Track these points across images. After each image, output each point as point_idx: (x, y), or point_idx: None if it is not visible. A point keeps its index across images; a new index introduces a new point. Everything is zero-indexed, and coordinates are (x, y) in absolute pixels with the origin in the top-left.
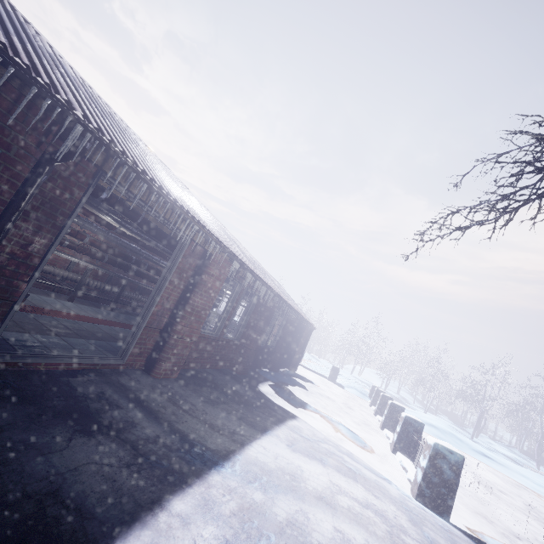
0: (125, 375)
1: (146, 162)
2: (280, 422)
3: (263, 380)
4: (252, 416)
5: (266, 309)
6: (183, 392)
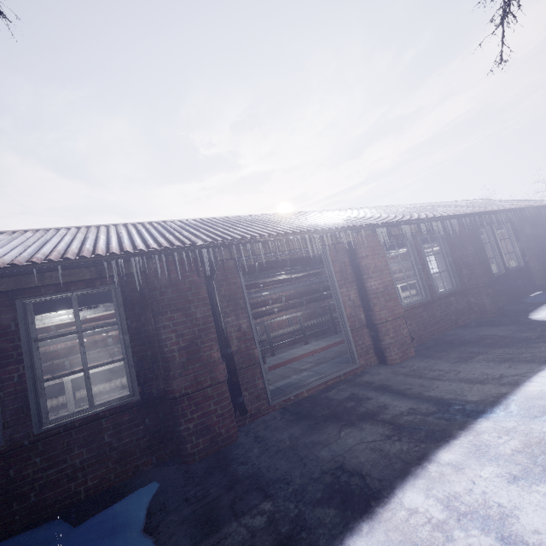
0: (365, 374)
1: (255, 228)
2: None
3: (536, 306)
4: (525, 351)
5: (463, 238)
6: (425, 364)
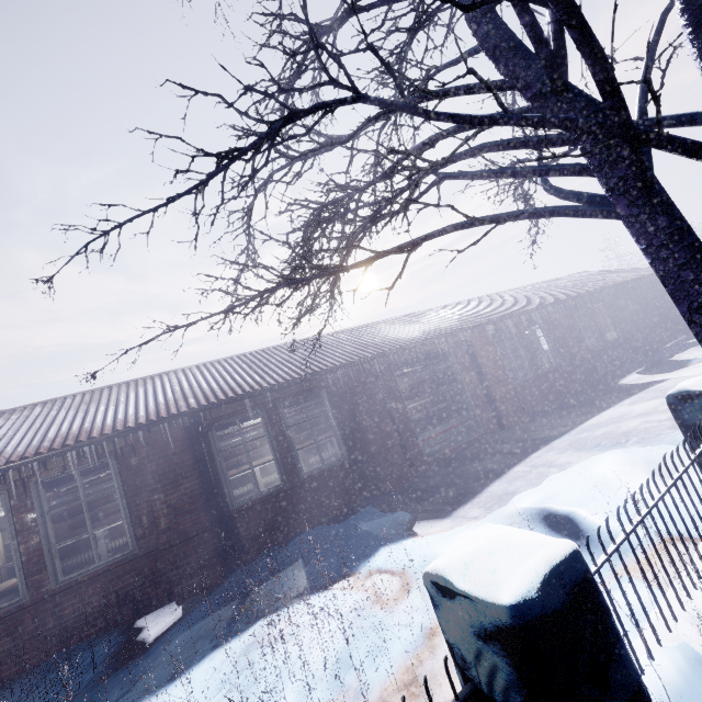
0: (490, 437)
1: (395, 337)
2: (634, 394)
3: (628, 373)
4: (599, 406)
5: (560, 322)
6: (533, 425)
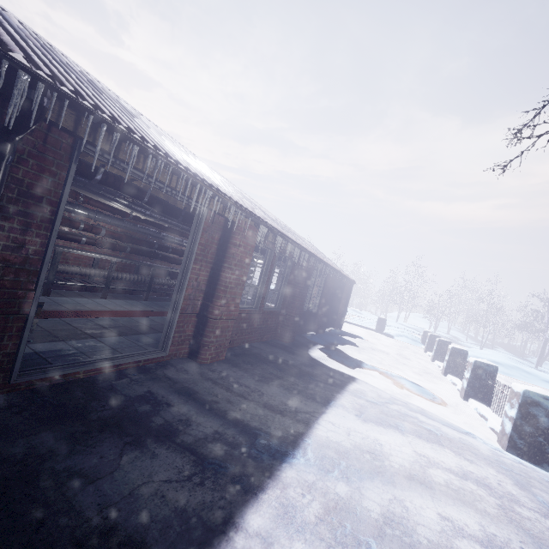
0: (170, 367)
1: (134, 122)
2: (341, 388)
3: (312, 344)
4: (310, 387)
5: (303, 272)
6: (233, 374)
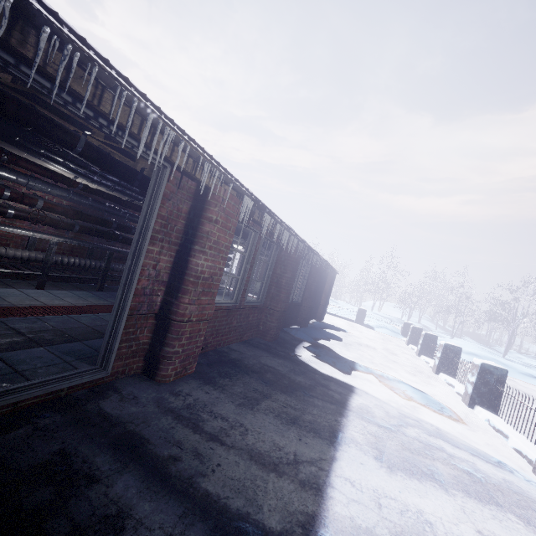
0: (112, 393)
1: None
2: (343, 406)
3: (297, 342)
4: (306, 409)
5: (290, 260)
6: (205, 397)
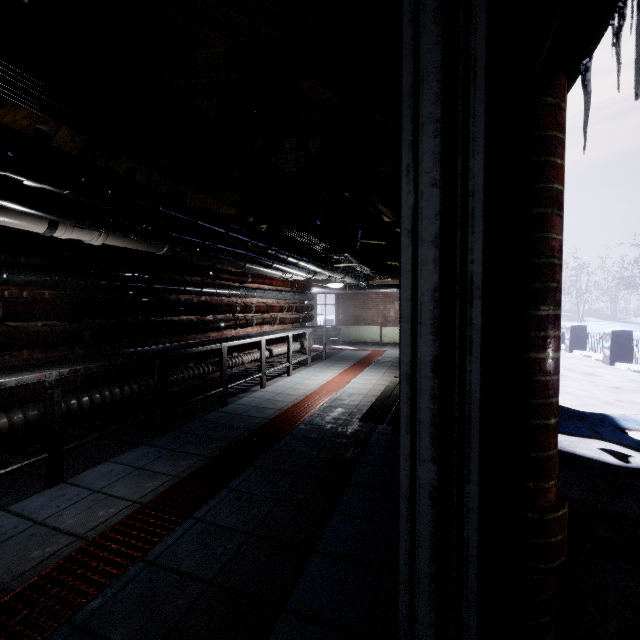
0: None
1: None
2: None
3: None
4: None
5: None
6: None
